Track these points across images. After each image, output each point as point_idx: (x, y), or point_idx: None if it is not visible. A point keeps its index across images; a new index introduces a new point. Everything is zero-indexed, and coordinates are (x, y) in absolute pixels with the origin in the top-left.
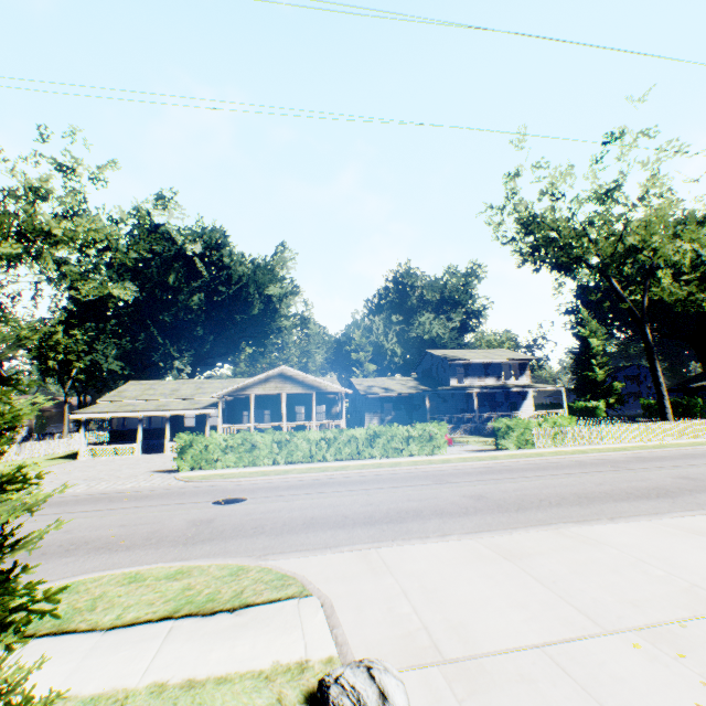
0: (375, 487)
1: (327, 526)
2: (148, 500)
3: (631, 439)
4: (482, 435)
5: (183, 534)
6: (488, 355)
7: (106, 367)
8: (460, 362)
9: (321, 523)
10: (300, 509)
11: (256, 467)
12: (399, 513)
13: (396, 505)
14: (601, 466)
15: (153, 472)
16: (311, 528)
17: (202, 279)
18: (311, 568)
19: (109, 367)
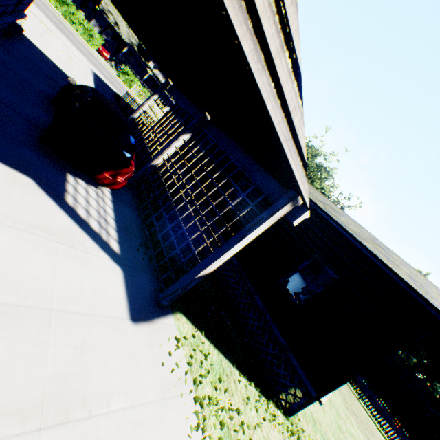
0: None
1: None
2: None
3: None
4: None
5: None
6: None
7: None
8: None
9: None
10: None
11: None
12: None
13: None
14: None
15: None
16: None
17: None
18: None
19: None
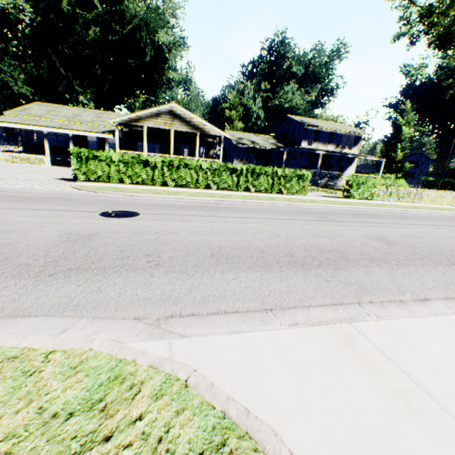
0: (268, 217)
1: (245, 264)
2: (29, 202)
3: (440, 203)
4: (317, 186)
5: (44, 255)
6: (335, 126)
7: (18, 92)
8: (313, 128)
9: (235, 257)
10: (201, 233)
11: (149, 186)
12: (322, 253)
13: (308, 241)
14: (449, 221)
15: (53, 179)
16: (225, 266)
17: (95, 11)
18: (270, 382)
19: (20, 91)
